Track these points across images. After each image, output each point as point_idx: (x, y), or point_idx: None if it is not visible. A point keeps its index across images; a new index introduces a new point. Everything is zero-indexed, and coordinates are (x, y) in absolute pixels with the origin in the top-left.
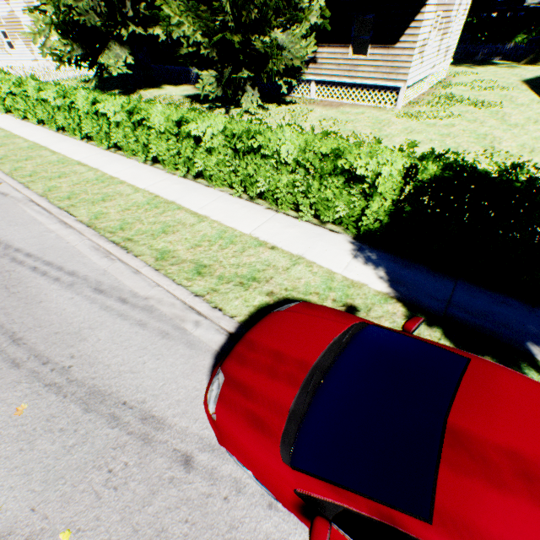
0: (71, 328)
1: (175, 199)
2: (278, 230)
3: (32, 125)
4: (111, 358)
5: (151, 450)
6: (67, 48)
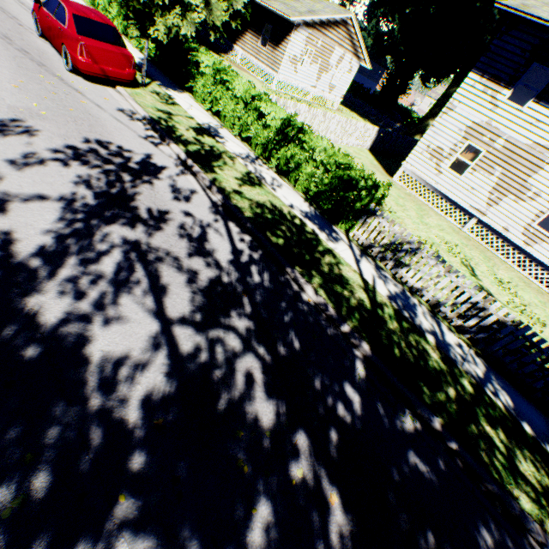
0: (3, 0)
1: None
2: None
3: None
4: (14, 10)
5: (12, 20)
6: None
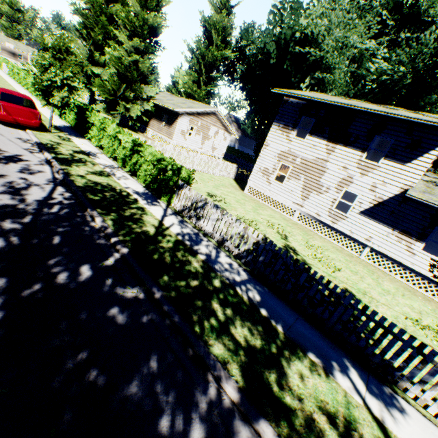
0: None
1: (38, 108)
2: (54, 118)
3: (24, 89)
4: None
5: None
6: None
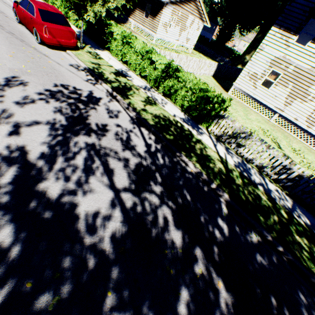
0: None
1: None
2: None
3: None
4: (1, 7)
5: (1, 14)
6: None
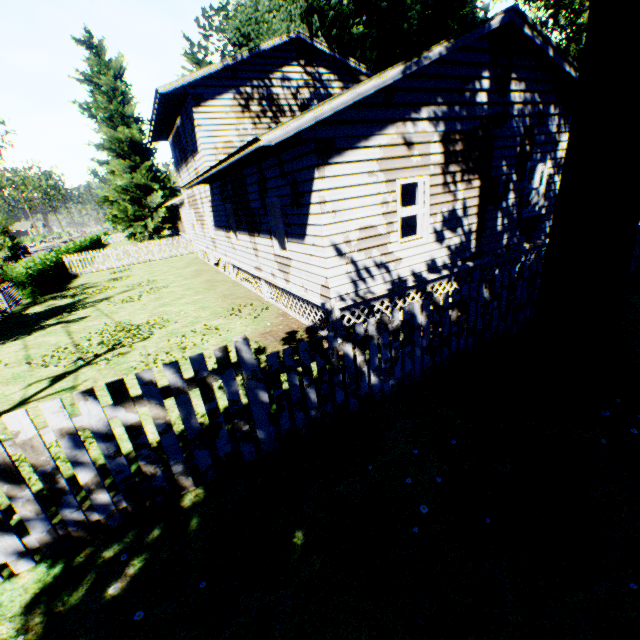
0: None
1: None
2: None
3: None
4: None
5: None
6: (121, 227)
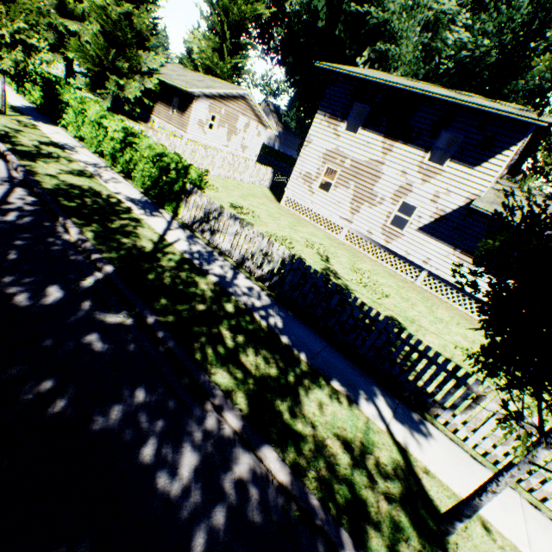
0: None
1: None
2: (11, 96)
3: None
4: None
5: None
6: None
